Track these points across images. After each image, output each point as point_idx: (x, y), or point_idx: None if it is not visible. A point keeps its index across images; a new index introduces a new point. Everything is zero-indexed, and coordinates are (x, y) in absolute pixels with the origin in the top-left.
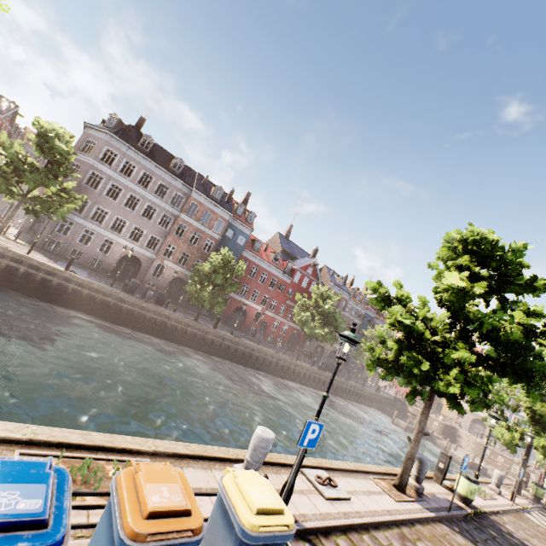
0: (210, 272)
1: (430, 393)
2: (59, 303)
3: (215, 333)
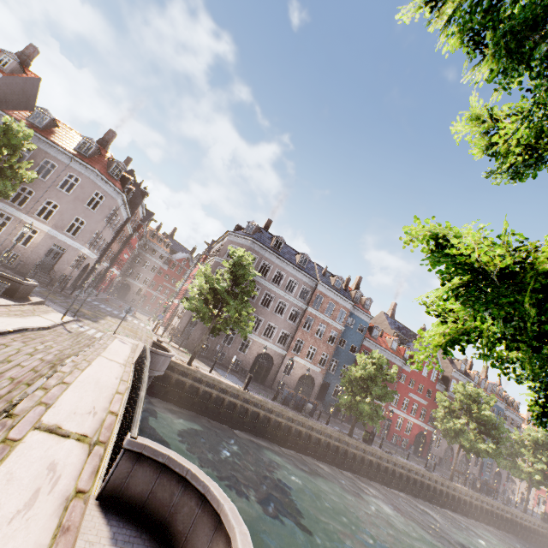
0: (360, 378)
1: None
2: (239, 427)
3: (373, 452)
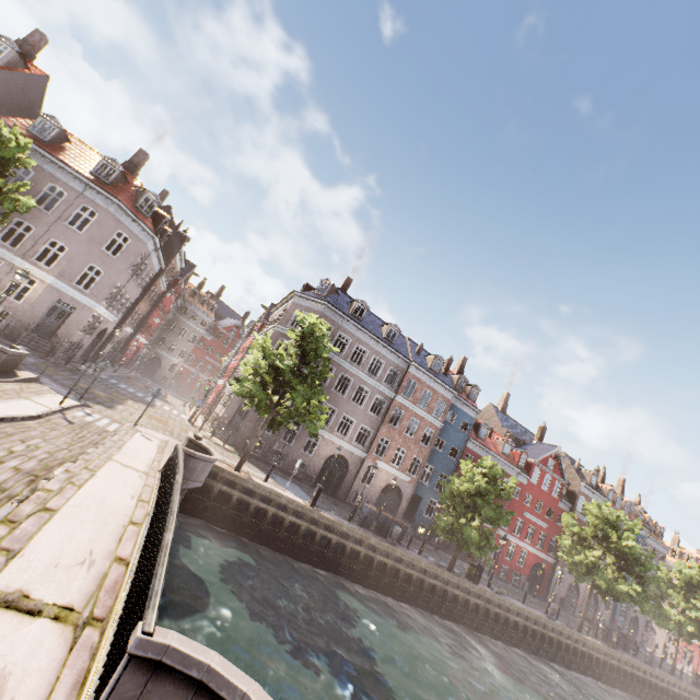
0: (466, 493)
1: None
2: (303, 557)
3: (480, 594)
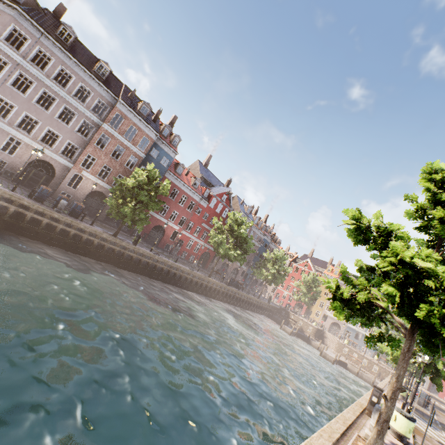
0: (133, 188)
1: (409, 344)
2: None
3: (135, 250)
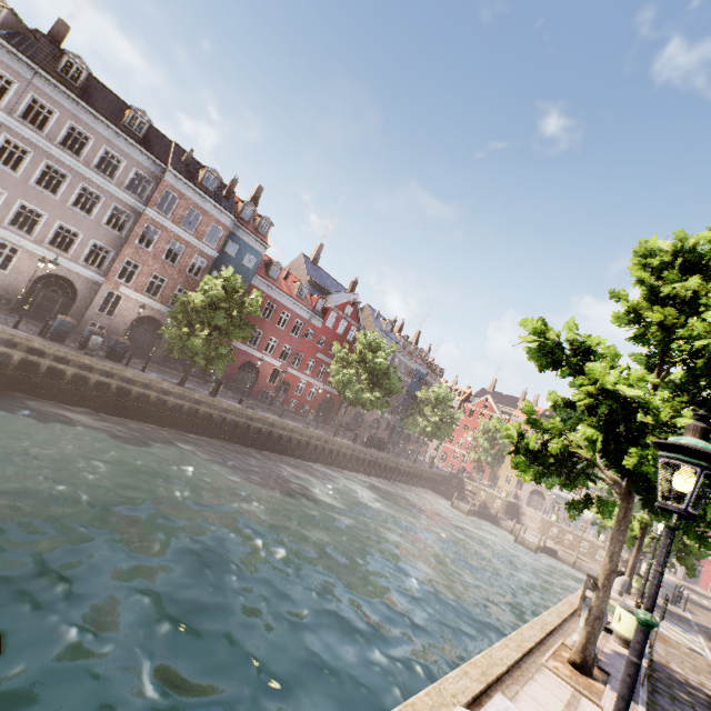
0: (203, 307)
1: (625, 507)
2: None
3: (215, 405)
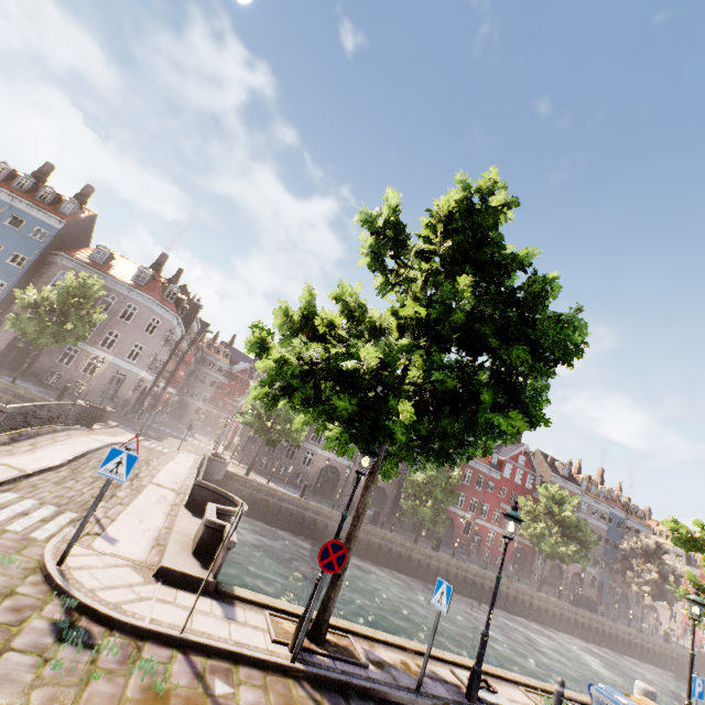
0: (423, 482)
1: None
2: (297, 532)
3: (439, 558)
